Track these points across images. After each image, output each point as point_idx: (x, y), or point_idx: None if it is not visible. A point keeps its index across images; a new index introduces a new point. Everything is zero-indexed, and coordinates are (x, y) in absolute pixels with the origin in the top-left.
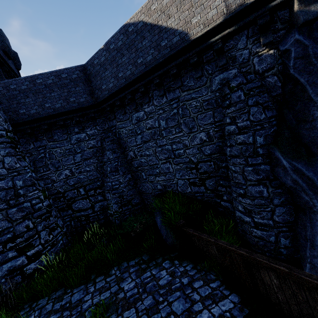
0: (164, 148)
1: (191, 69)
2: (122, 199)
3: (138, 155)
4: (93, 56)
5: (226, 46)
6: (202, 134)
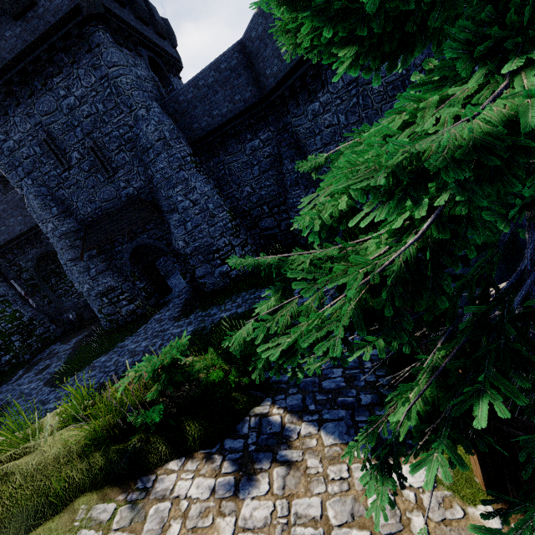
0: None
1: None
2: None
3: None
4: (249, 26)
5: None
6: None
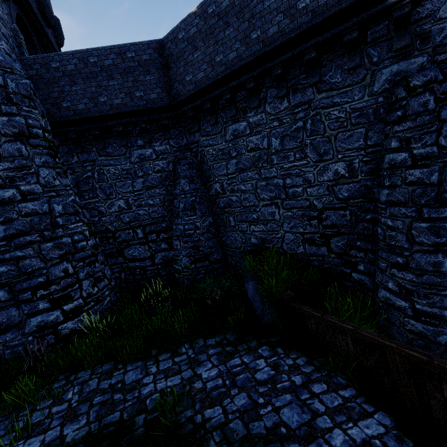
0: (271, 183)
1: (341, 54)
2: (197, 252)
3: (227, 190)
4: (178, 25)
5: (416, 13)
6: (340, 165)
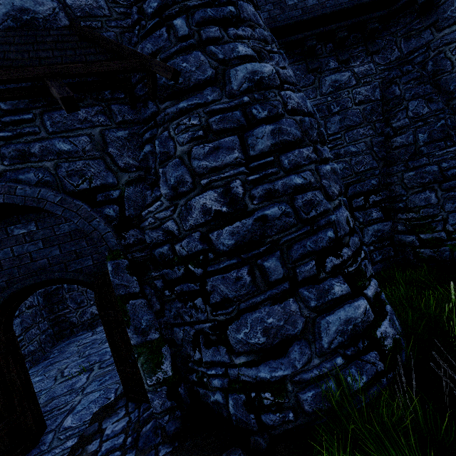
0: None
1: None
2: None
3: None
4: None
5: None
6: None
